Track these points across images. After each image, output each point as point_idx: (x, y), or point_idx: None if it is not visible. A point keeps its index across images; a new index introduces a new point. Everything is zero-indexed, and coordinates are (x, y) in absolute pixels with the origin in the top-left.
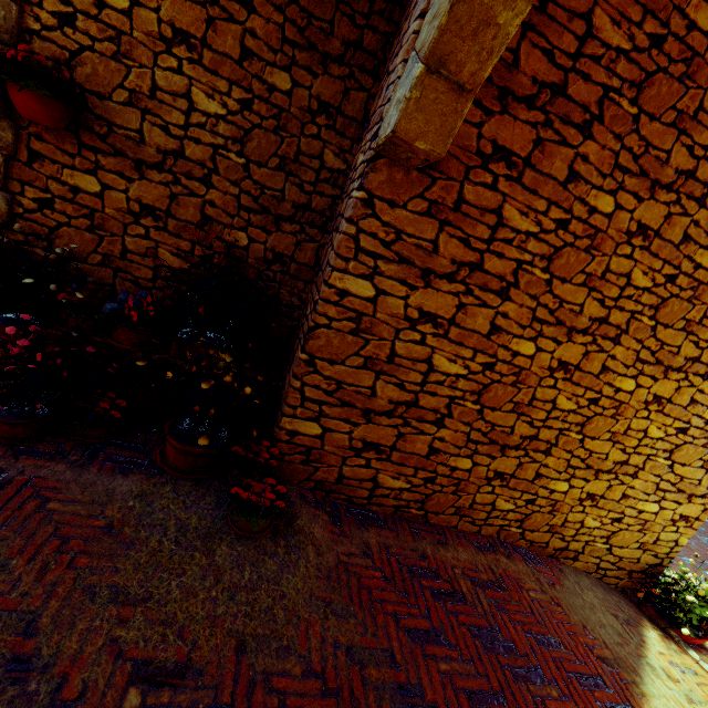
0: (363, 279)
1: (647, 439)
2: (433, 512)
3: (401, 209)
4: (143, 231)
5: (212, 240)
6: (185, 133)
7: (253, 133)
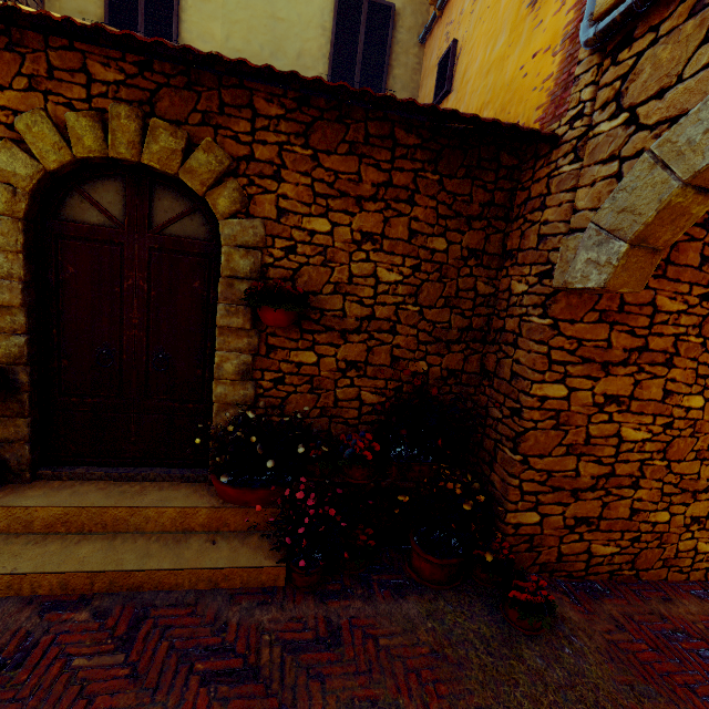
0: (557, 383)
1: None
2: (643, 569)
3: (578, 323)
4: (348, 382)
5: (400, 374)
6: (374, 301)
7: (423, 286)
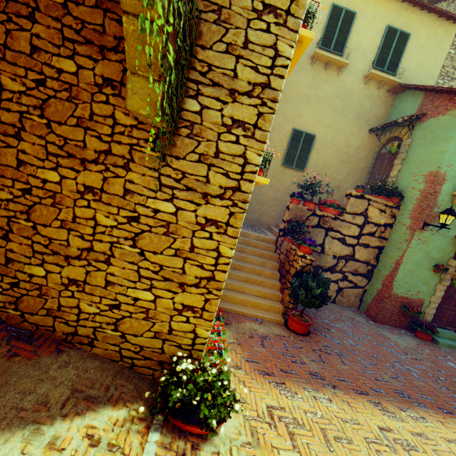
0: None
1: (102, 227)
2: None
3: None
4: None
5: None
6: None
7: None
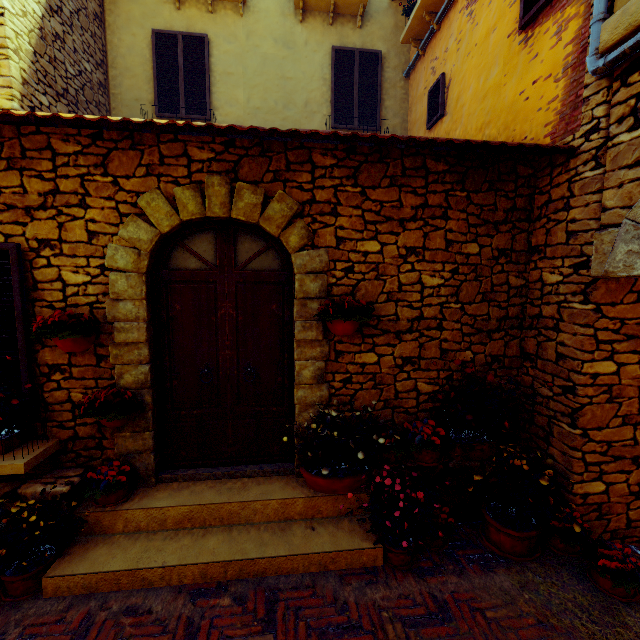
0: (605, 360)
1: None
2: None
3: (619, 305)
4: (405, 375)
5: (450, 364)
6: (421, 303)
7: (462, 286)
